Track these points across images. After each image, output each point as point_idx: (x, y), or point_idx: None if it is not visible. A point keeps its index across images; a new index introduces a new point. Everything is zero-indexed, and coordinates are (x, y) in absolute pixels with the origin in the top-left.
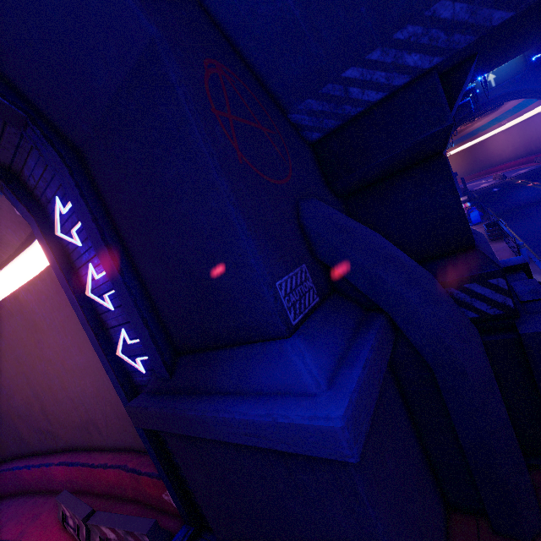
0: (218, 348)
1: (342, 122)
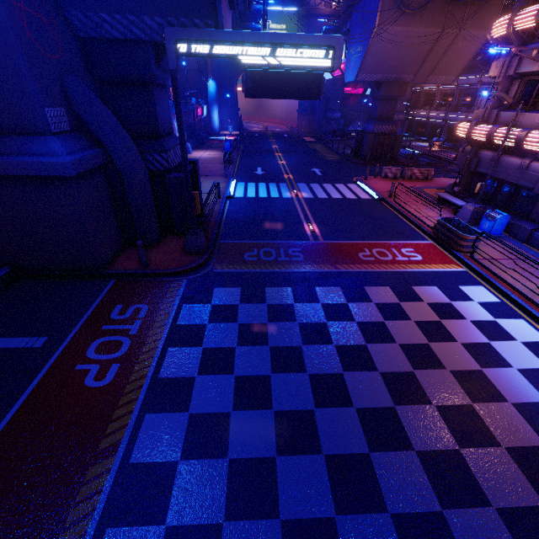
0: (1, 135)
1: (100, 37)
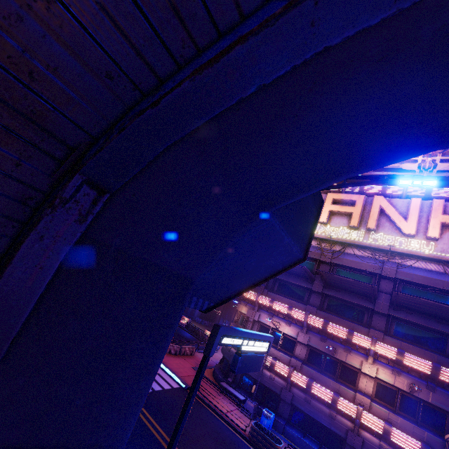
0: None
1: None
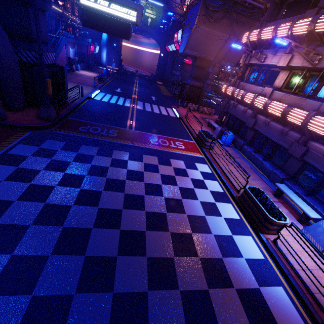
0: None
1: None
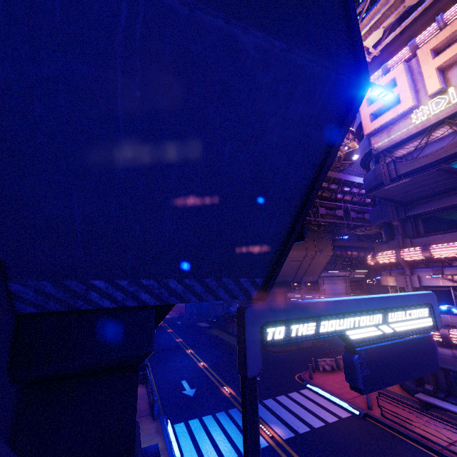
0: None
1: (69, 309)
